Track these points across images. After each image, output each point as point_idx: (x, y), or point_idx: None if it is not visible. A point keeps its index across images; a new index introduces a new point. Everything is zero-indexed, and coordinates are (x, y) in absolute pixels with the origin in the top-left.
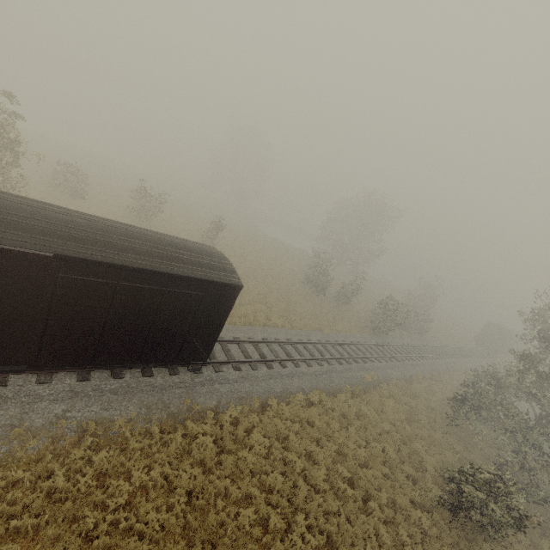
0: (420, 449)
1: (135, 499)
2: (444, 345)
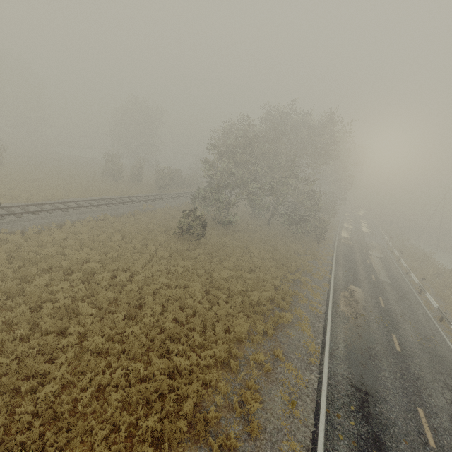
0: (172, 223)
1: None
2: None
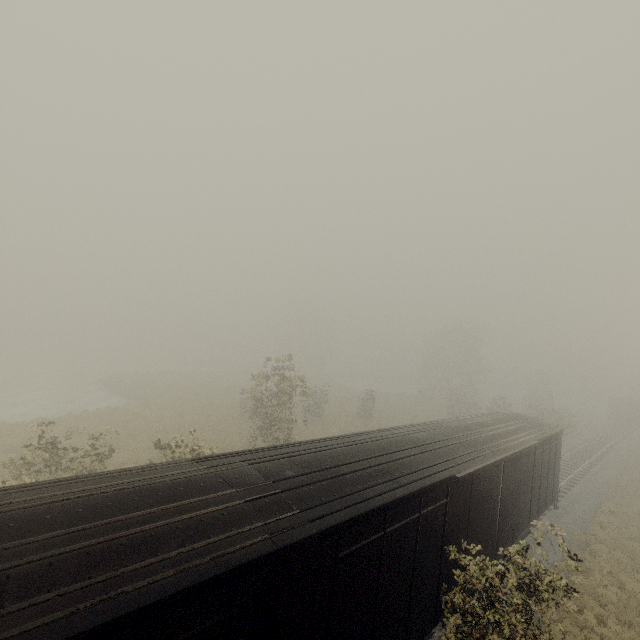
0: None
1: None
2: (597, 435)
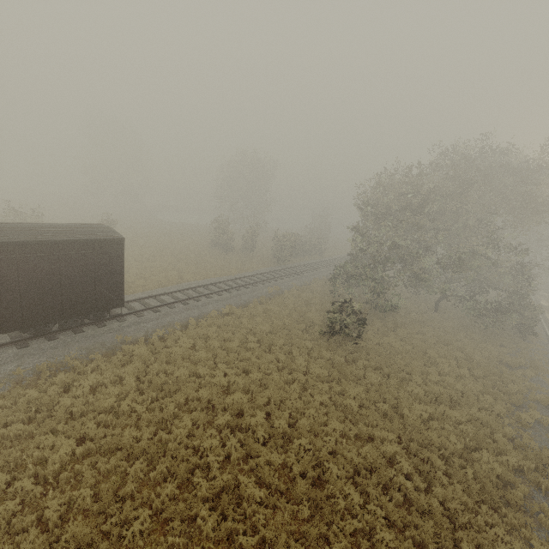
0: (311, 315)
1: (97, 390)
2: (341, 257)
